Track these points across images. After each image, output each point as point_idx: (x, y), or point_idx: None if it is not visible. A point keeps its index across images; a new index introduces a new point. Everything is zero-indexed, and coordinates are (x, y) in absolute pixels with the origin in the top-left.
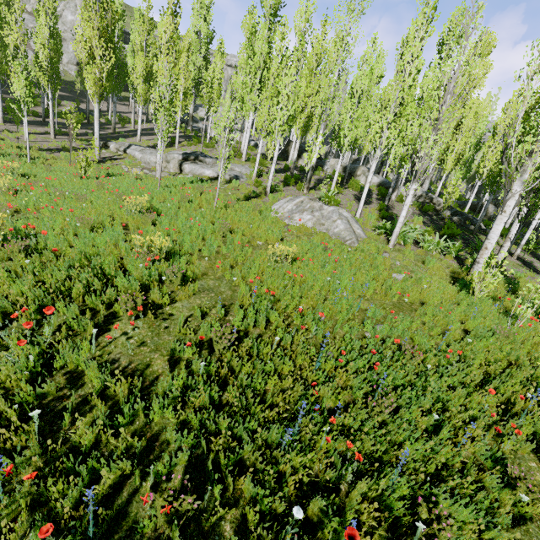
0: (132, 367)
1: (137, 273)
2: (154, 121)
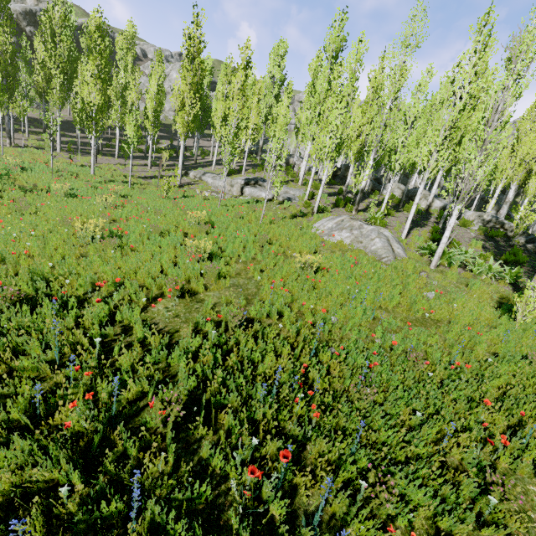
0: (165, 330)
1: (184, 267)
2: None
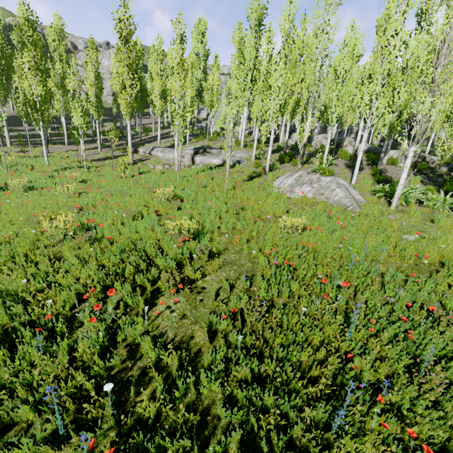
0: (177, 339)
1: (172, 253)
2: (169, 127)
